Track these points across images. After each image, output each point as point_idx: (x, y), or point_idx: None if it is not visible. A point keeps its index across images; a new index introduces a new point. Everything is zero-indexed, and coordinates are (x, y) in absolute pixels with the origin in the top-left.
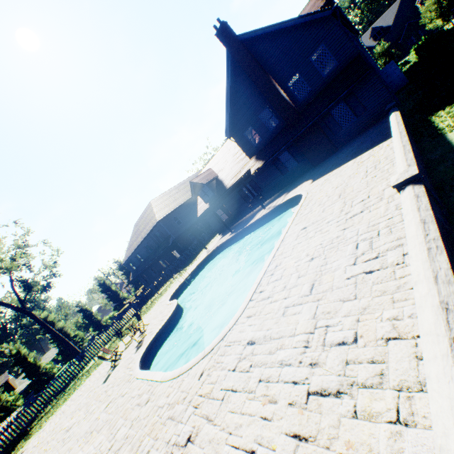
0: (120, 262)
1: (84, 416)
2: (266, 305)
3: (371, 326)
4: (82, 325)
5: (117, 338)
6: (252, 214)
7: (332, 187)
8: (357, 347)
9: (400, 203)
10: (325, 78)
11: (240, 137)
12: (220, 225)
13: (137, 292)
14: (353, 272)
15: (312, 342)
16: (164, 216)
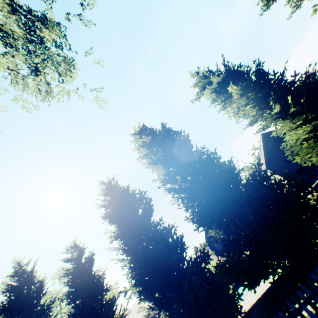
0: None
1: None
2: None
3: None
4: None
5: None
6: None
7: None
8: None
9: None
10: None
11: (211, 245)
12: None
13: None
14: None
15: None
16: None
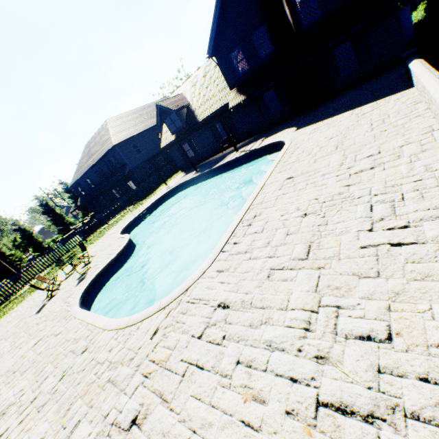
0: (67, 184)
1: (9, 349)
2: (243, 261)
3: (414, 322)
4: (21, 244)
5: (58, 264)
6: (221, 156)
7: (324, 137)
8: (394, 349)
9: (431, 165)
10: (340, 2)
11: (225, 59)
12: (184, 162)
13: (86, 219)
14: (371, 240)
15: (316, 325)
16: (121, 141)
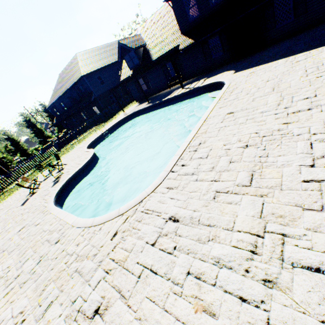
0: (45, 105)
1: (0, 231)
2: (190, 181)
3: None
4: (11, 150)
5: (39, 168)
6: (169, 91)
7: (261, 80)
8: None
9: None
10: None
11: (179, 3)
12: (139, 94)
13: (60, 134)
14: (313, 175)
15: (262, 249)
16: (88, 72)
